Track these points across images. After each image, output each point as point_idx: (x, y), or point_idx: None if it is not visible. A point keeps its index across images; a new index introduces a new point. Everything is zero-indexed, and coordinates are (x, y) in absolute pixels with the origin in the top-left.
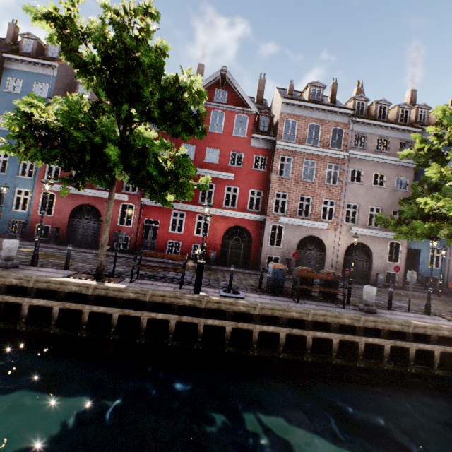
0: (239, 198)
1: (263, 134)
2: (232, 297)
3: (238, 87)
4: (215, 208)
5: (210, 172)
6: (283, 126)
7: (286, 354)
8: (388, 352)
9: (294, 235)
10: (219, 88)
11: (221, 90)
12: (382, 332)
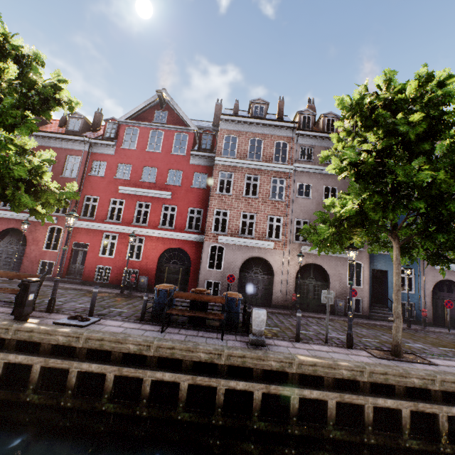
0: (177, 218)
1: (202, 151)
2: (68, 325)
3: (177, 108)
4: (149, 229)
5: (145, 191)
6: (223, 142)
7: (112, 404)
8: (259, 402)
9: (237, 256)
10: (159, 110)
11: (161, 111)
12: (254, 373)
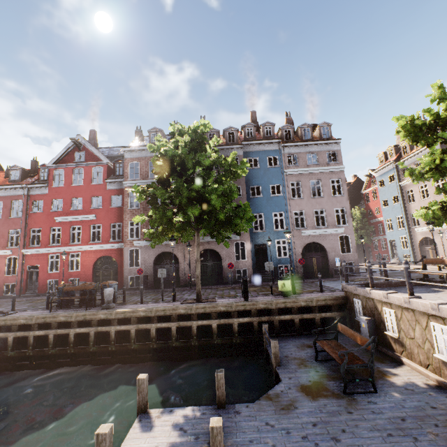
0: (103, 233)
1: (113, 178)
2: None
3: (91, 147)
4: (82, 246)
5: (75, 217)
6: (128, 168)
7: (13, 352)
8: (93, 337)
9: (150, 254)
10: (78, 151)
11: (80, 152)
12: (92, 323)
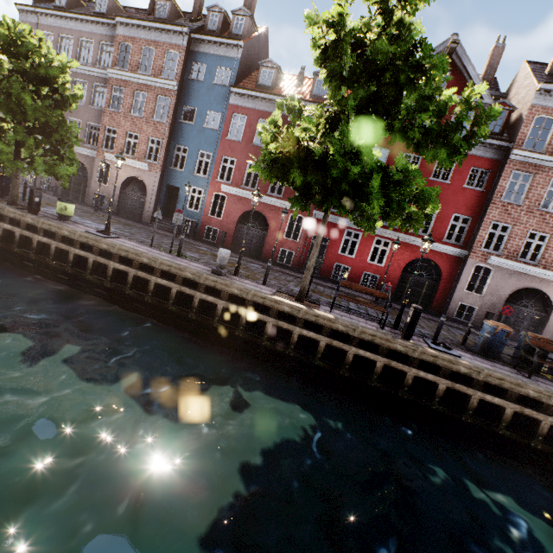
0: (436, 224)
1: (494, 138)
2: (445, 353)
3: (469, 66)
4: (400, 233)
5: None
6: (530, 126)
7: (508, 432)
8: None
9: (507, 283)
10: None
11: None
12: None
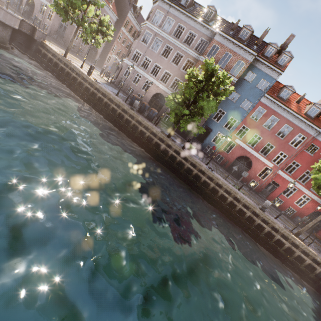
0: None
1: None
2: None
3: None
4: (318, 198)
5: None
6: None
7: None
8: None
9: None
10: None
11: None
12: None
